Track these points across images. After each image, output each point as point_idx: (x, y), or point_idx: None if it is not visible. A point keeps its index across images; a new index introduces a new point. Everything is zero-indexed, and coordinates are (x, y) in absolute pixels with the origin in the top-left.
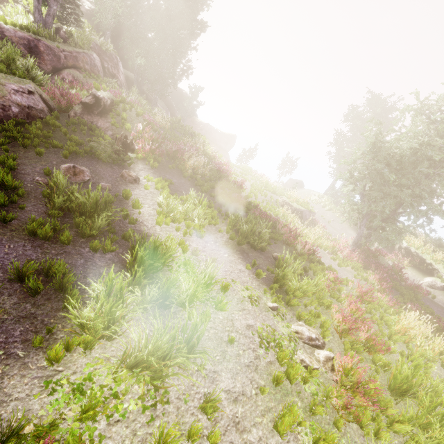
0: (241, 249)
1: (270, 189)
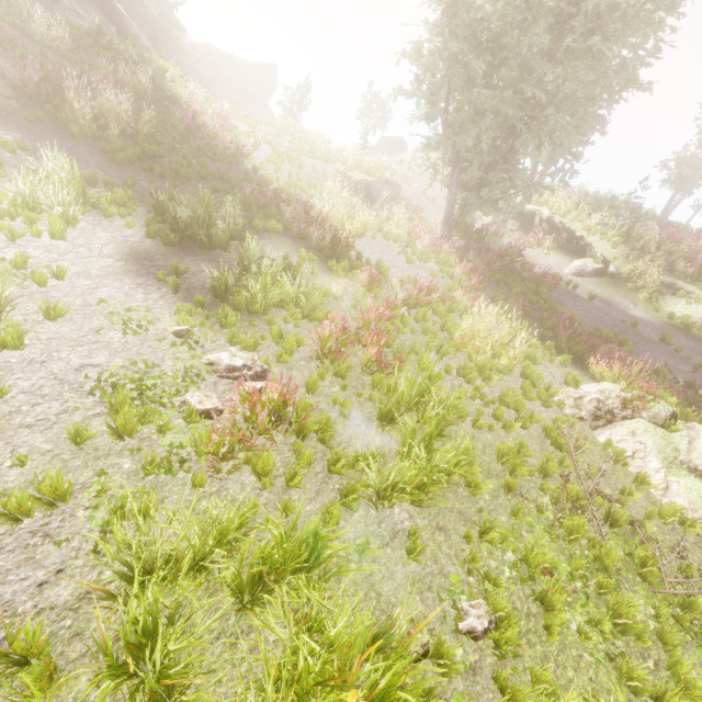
0: (172, 252)
1: (319, 155)
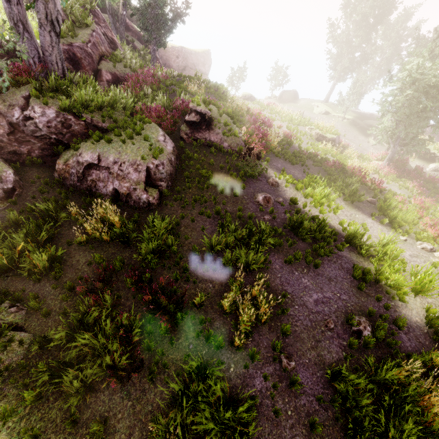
0: (354, 205)
1: (295, 122)
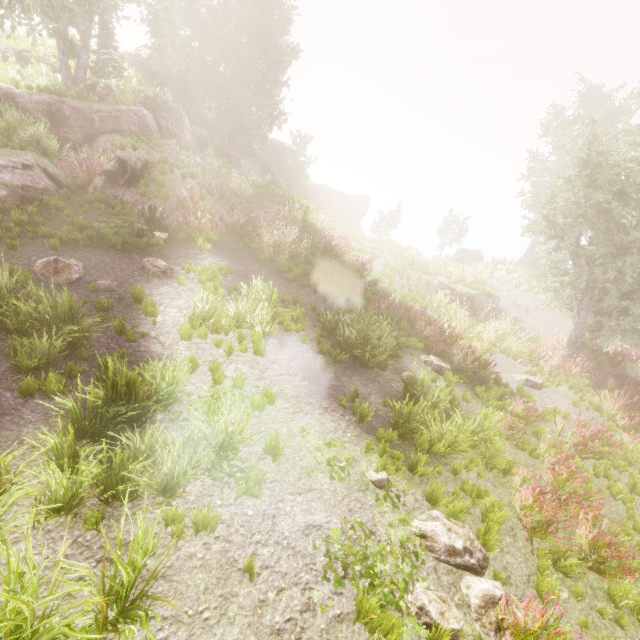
0: (340, 369)
1: (418, 268)
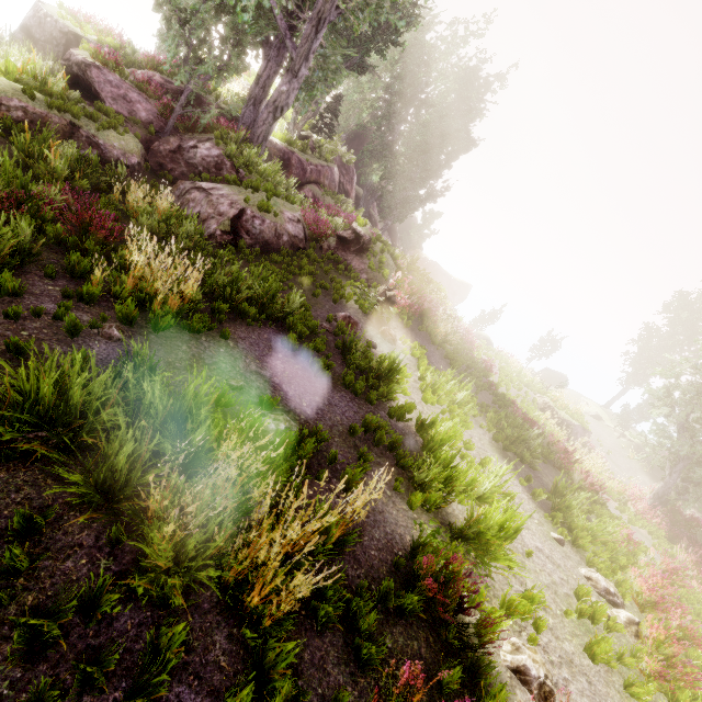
0: (507, 457)
1: (523, 380)
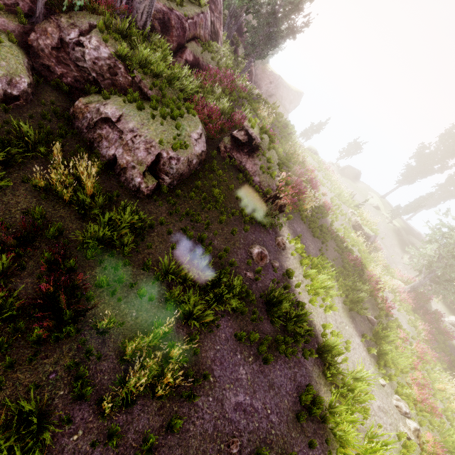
0: (351, 314)
1: (342, 199)
